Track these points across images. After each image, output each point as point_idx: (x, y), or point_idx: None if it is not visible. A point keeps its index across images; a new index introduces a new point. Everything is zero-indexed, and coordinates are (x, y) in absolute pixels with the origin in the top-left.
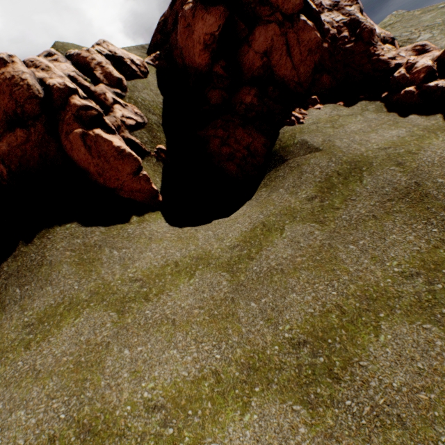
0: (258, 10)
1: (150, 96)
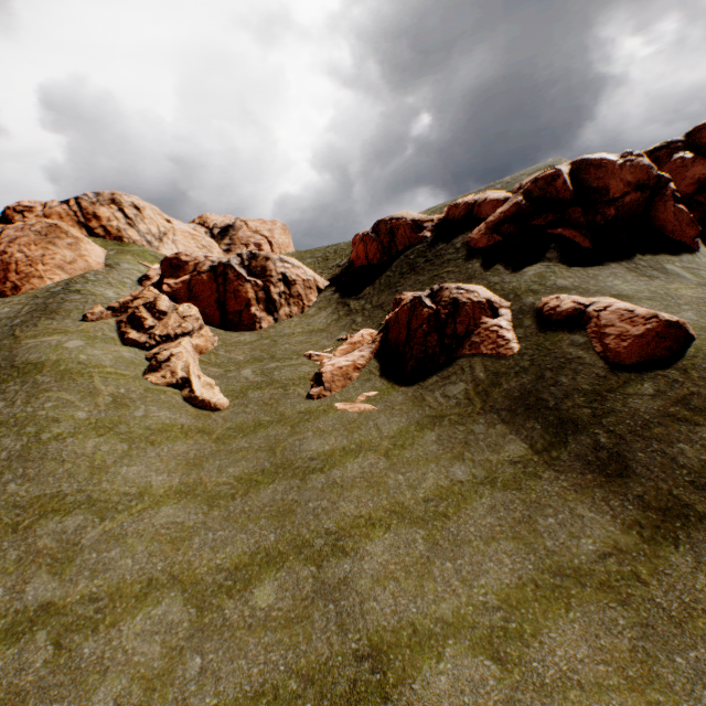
0: None
1: None
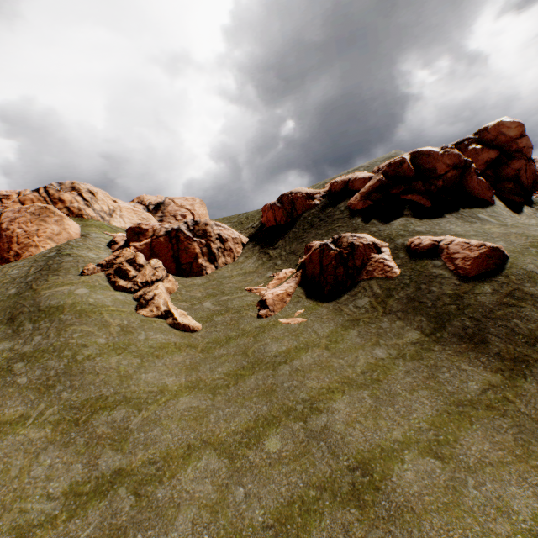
0: (513, 154)
1: None
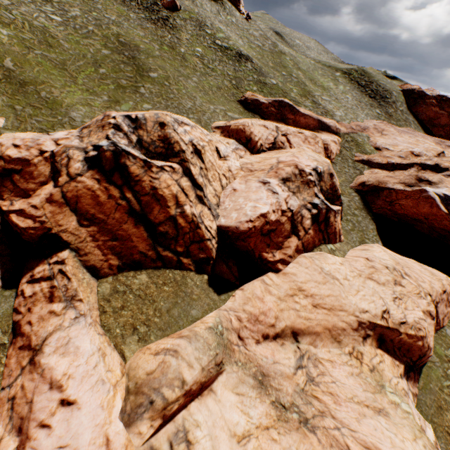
0: None
1: None
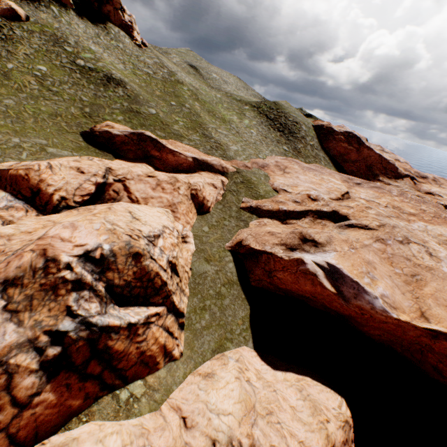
0: (110, 2)
1: None
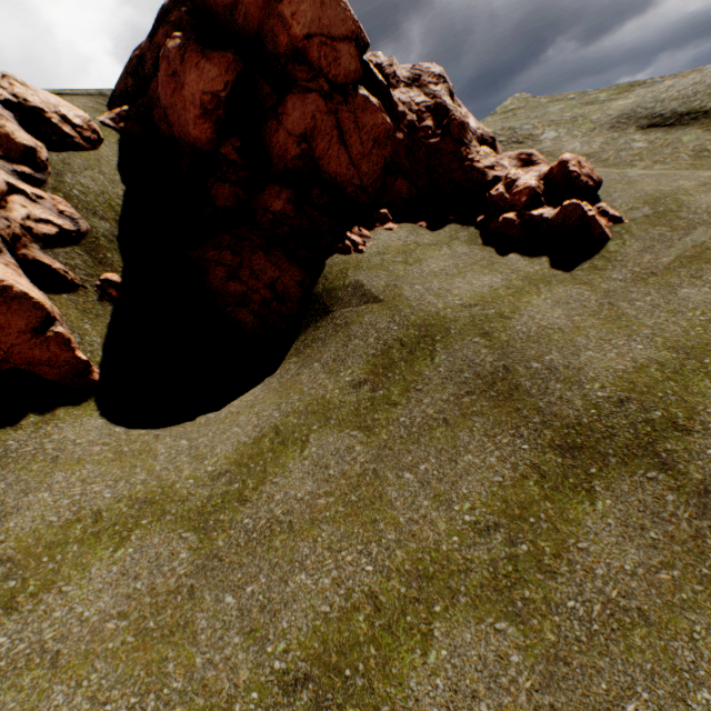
0: (291, 69)
1: (98, 183)
